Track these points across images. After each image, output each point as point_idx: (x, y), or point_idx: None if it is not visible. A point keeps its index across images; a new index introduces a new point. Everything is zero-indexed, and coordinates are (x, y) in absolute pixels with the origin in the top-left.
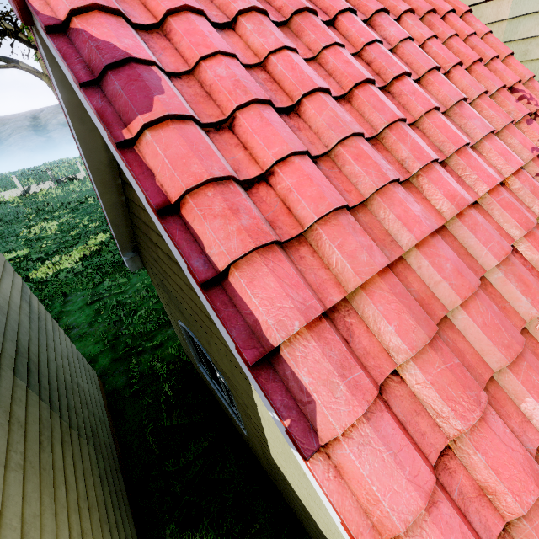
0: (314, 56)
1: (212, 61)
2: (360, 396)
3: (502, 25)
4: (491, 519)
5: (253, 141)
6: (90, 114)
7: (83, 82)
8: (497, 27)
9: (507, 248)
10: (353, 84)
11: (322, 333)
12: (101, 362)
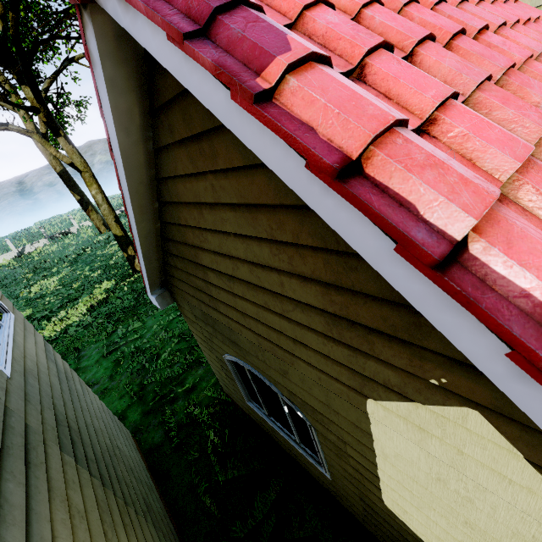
0: None
1: (317, 10)
2: None
3: None
4: None
5: (399, 86)
6: (186, 84)
7: (188, 33)
8: None
9: None
10: (451, 35)
11: None
12: (131, 418)
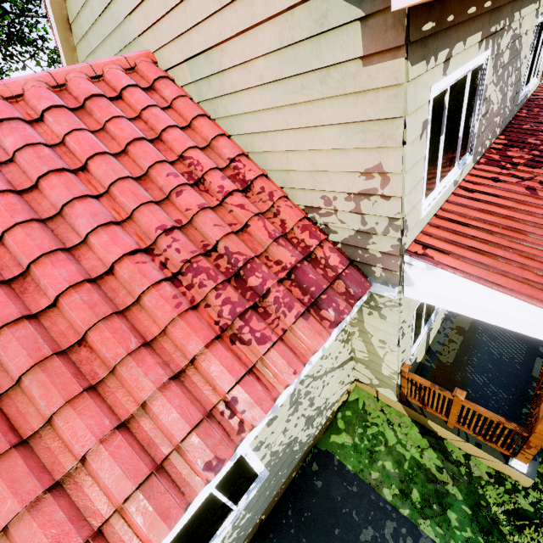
0: None
1: None
2: None
3: (193, 87)
4: None
5: None
6: None
7: None
8: (191, 88)
9: (37, 357)
10: None
11: None
12: None
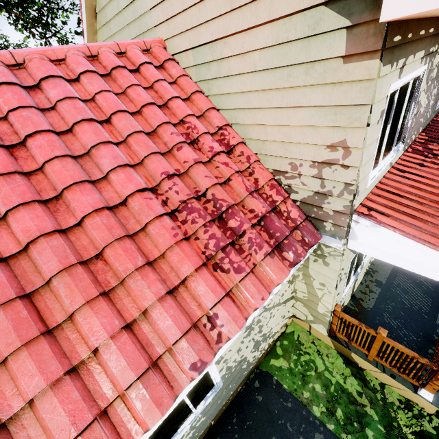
0: None
1: None
2: None
3: (193, 69)
4: None
5: None
6: None
7: None
8: (192, 70)
9: (65, 264)
10: None
11: None
12: None
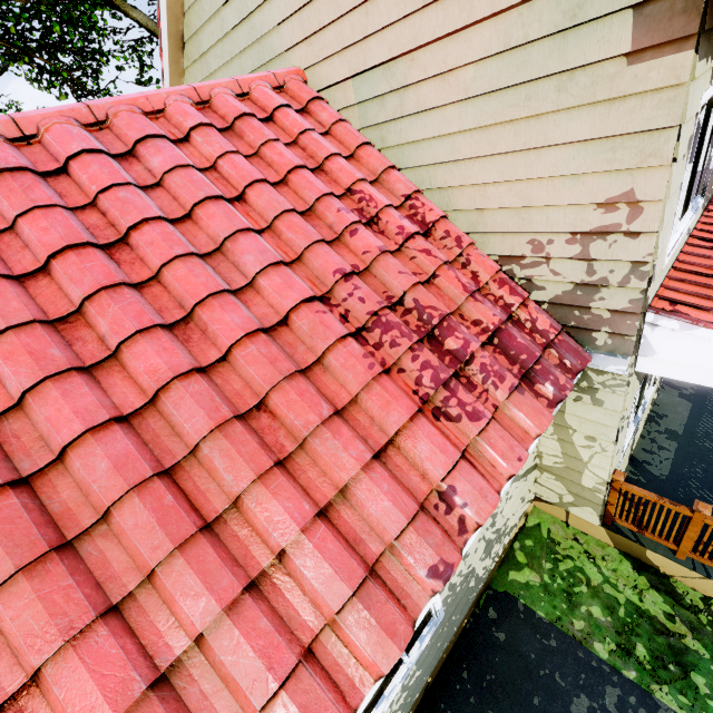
0: (10, 226)
1: None
2: None
3: (355, 110)
4: None
5: None
6: None
7: None
8: (351, 112)
9: (217, 419)
10: (47, 256)
11: None
12: None
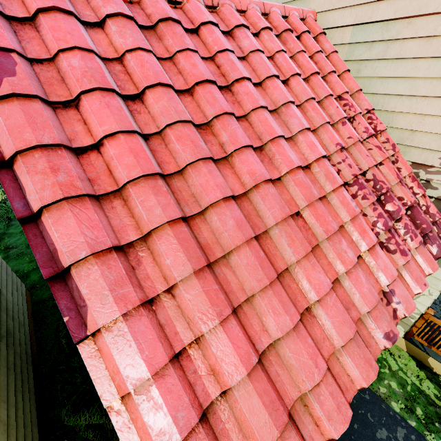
0: (170, 57)
1: (69, 54)
2: (122, 304)
3: (345, 47)
4: (212, 389)
5: (91, 118)
6: None
7: None
8: (342, 48)
9: (285, 213)
10: (194, 82)
11: (108, 261)
12: (32, 278)
